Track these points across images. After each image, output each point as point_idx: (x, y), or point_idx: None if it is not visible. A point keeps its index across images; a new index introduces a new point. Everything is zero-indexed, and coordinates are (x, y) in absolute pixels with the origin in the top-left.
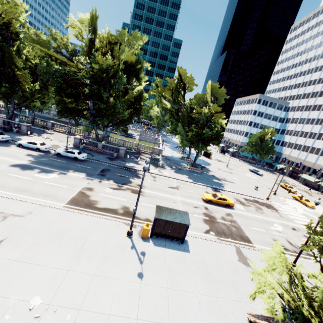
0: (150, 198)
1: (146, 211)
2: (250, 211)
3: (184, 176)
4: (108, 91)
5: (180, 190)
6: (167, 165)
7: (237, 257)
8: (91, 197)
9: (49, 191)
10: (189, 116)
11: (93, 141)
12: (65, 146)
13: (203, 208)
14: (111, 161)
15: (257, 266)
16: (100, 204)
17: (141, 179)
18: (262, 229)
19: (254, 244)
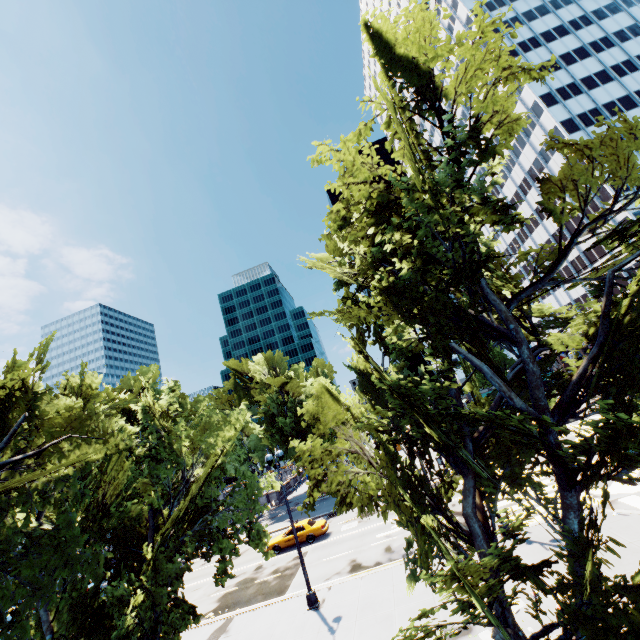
0: None
1: None
2: (365, 523)
3: (284, 521)
4: (129, 455)
5: (241, 557)
6: (268, 518)
7: (207, 638)
8: None
9: None
10: (266, 414)
11: None
12: None
13: (251, 571)
14: None
15: (230, 638)
16: None
17: None
18: (350, 550)
19: (288, 592)
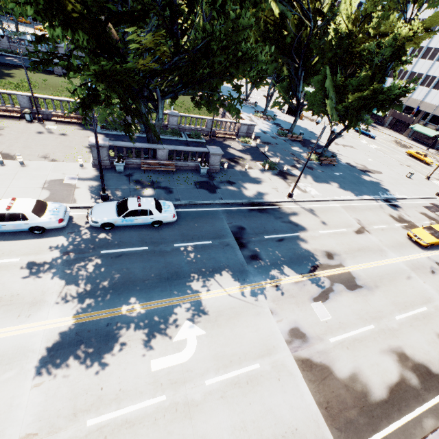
0: (380, 288)
1: (424, 341)
2: None
3: (334, 186)
4: None
5: (373, 232)
6: (287, 165)
7: None
8: (334, 370)
9: (258, 423)
10: (339, 44)
11: (142, 146)
12: (80, 178)
13: None
14: (215, 194)
15: None
16: (372, 384)
17: (310, 234)
18: None
19: None
